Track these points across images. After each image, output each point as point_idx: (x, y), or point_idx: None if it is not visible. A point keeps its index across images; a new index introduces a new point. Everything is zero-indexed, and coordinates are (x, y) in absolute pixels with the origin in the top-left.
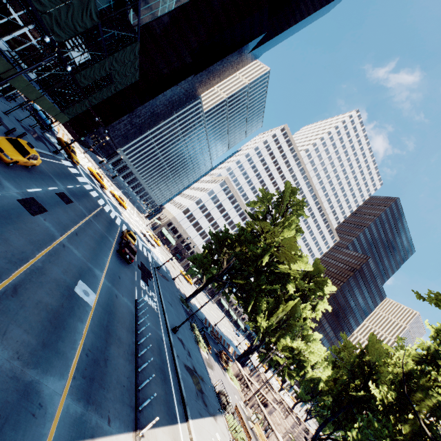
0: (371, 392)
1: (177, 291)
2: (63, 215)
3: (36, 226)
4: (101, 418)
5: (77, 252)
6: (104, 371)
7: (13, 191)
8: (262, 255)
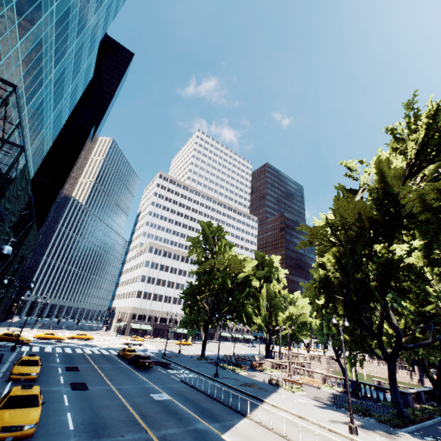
0: None
1: (190, 357)
2: (90, 378)
3: (98, 392)
4: (228, 422)
5: (127, 386)
6: (209, 412)
7: (63, 389)
8: (224, 281)
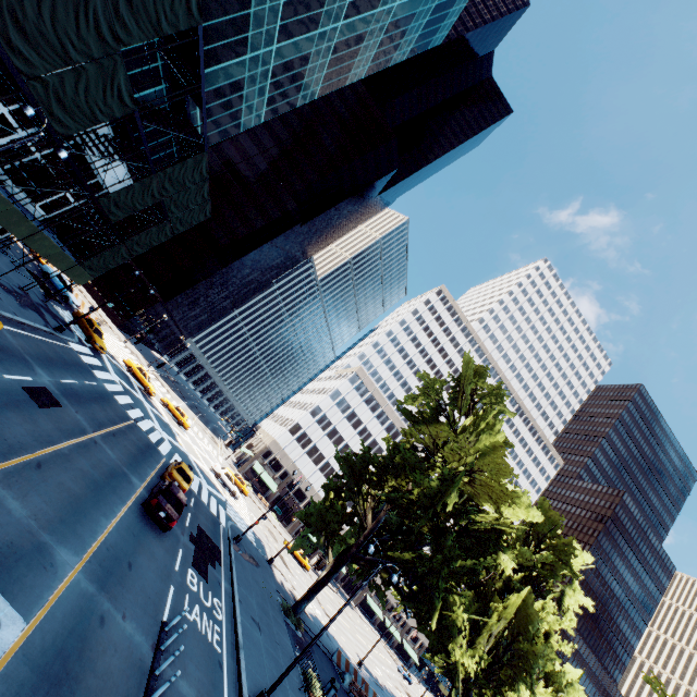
0: None
1: (276, 587)
2: (17, 425)
3: None
4: None
5: (18, 506)
6: None
7: None
8: (441, 493)
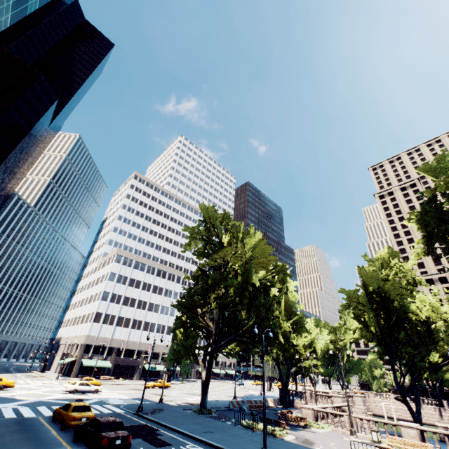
0: (393, 310)
1: (181, 409)
2: None
3: None
4: None
5: None
6: None
7: None
8: (245, 281)
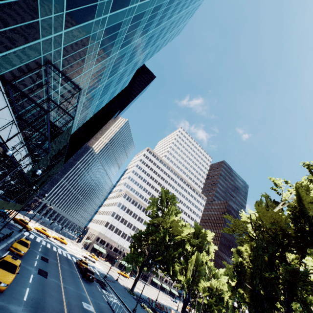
0: None
1: (123, 287)
2: (52, 270)
3: (51, 283)
4: None
5: (71, 288)
6: None
7: (33, 270)
8: (164, 236)
